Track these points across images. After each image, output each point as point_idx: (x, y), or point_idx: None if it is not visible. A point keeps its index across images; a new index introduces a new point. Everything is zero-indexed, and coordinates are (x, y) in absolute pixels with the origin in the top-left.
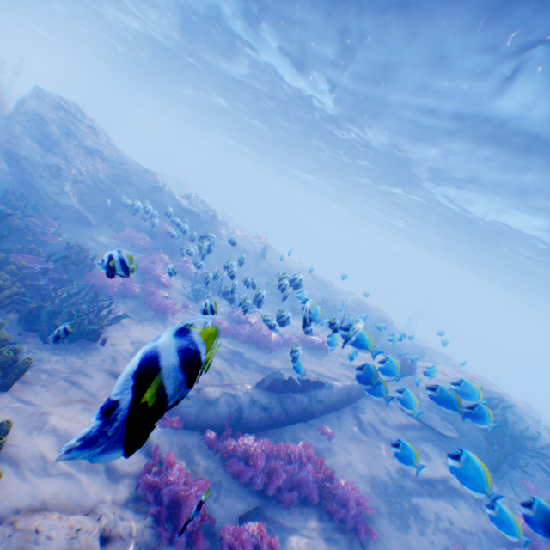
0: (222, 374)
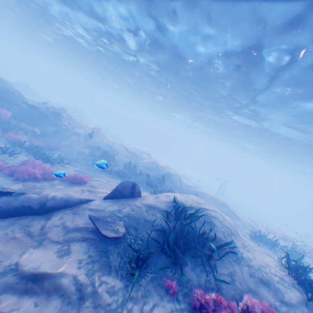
0: None
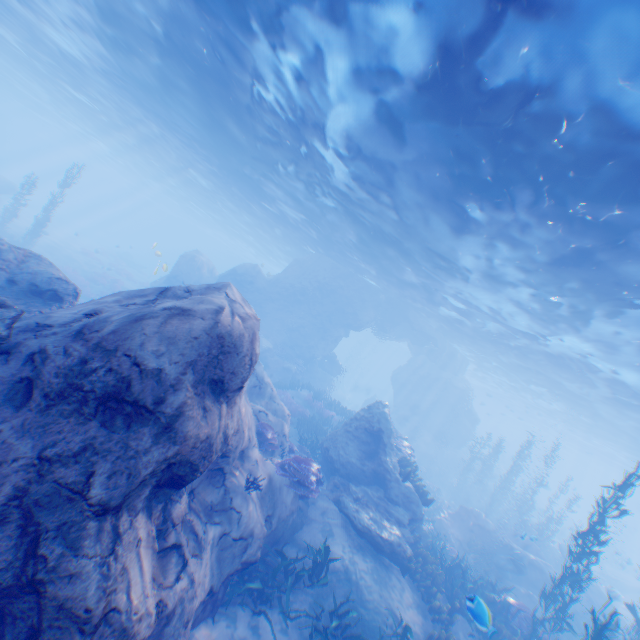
0: None
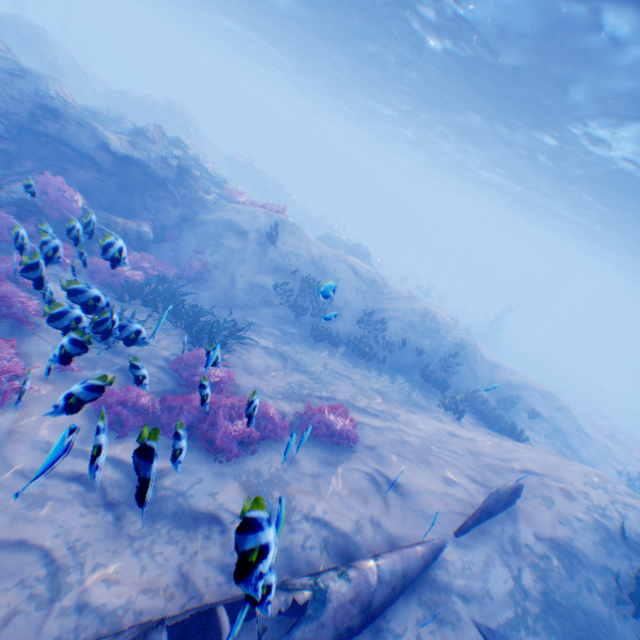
0: (64, 575)
